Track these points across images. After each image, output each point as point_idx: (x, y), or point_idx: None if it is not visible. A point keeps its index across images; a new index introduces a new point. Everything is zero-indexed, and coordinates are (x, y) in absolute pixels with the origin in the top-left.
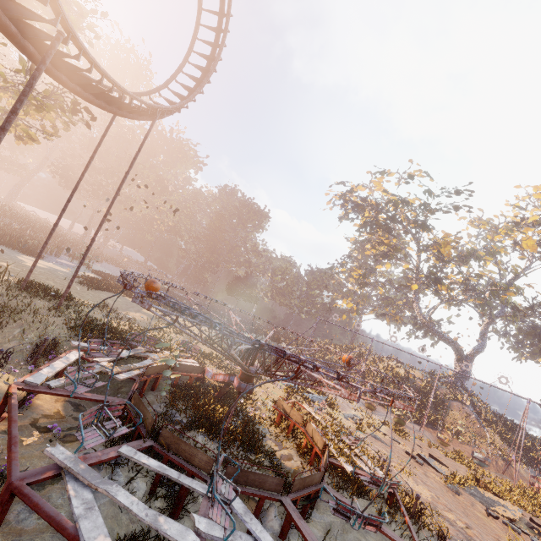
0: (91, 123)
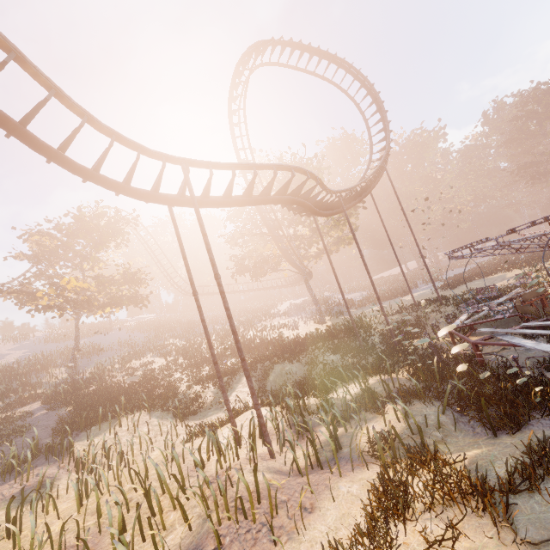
0: None
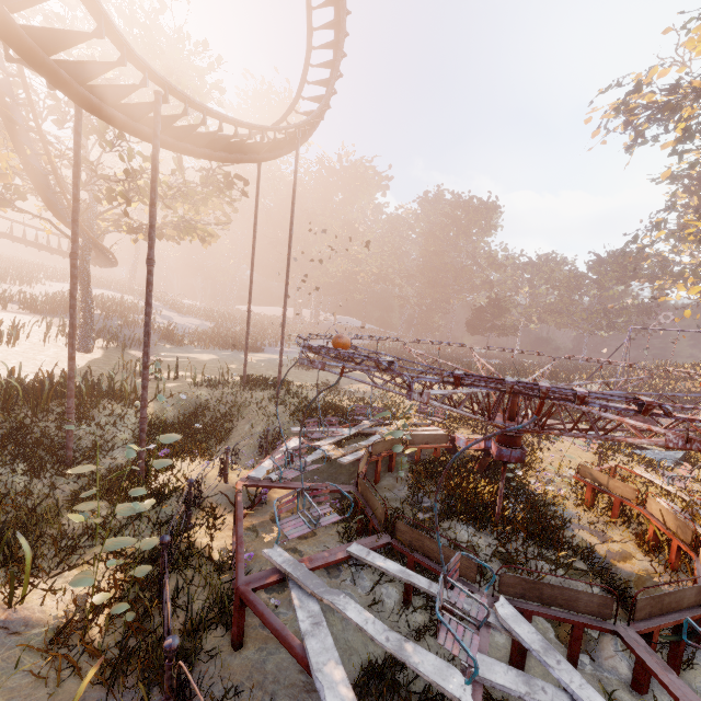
0: (261, 196)
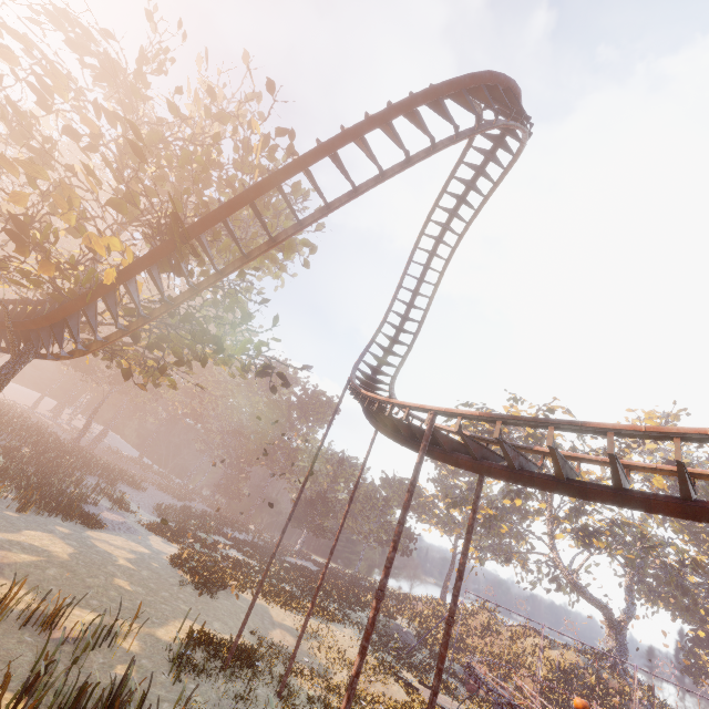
0: None
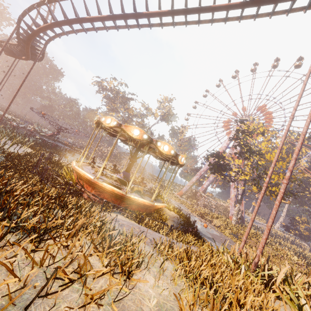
0: None
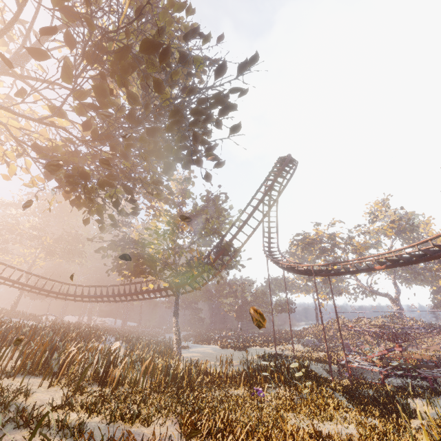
0: None
